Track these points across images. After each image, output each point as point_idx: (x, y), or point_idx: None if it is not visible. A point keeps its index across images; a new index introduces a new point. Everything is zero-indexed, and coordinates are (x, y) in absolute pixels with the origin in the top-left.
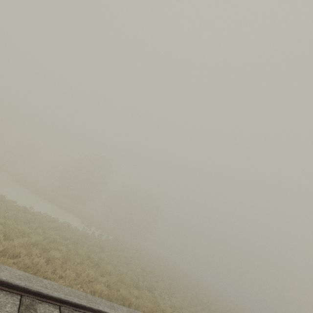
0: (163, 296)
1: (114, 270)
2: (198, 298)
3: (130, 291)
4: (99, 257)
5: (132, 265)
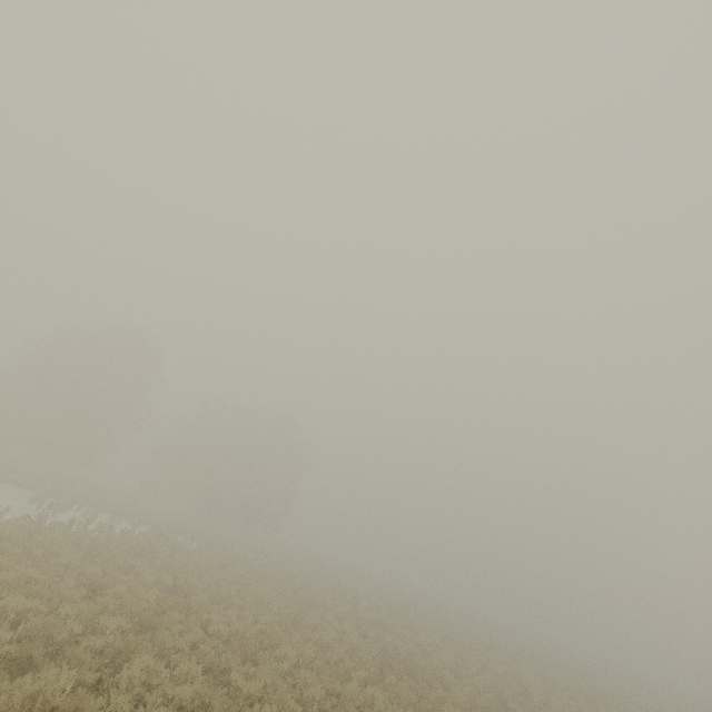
0: (174, 673)
1: None
2: (383, 643)
3: None
4: None
5: (120, 587)
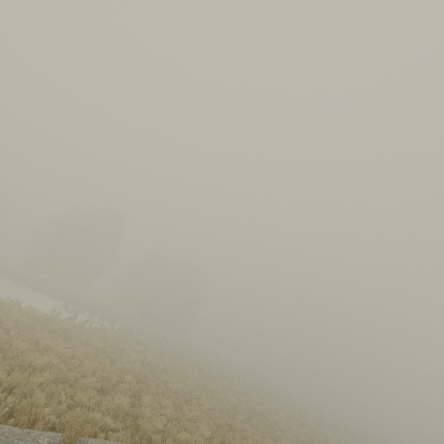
0: (161, 403)
1: (63, 365)
2: (248, 404)
3: (74, 398)
4: (43, 346)
5: (124, 360)
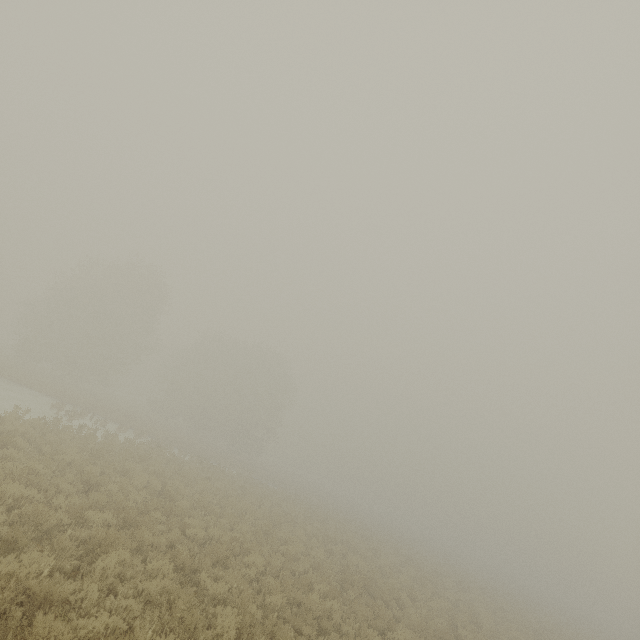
0: (147, 568)
1: None
2: (346, 561)
3: None
4: None
5: (112, 486)
